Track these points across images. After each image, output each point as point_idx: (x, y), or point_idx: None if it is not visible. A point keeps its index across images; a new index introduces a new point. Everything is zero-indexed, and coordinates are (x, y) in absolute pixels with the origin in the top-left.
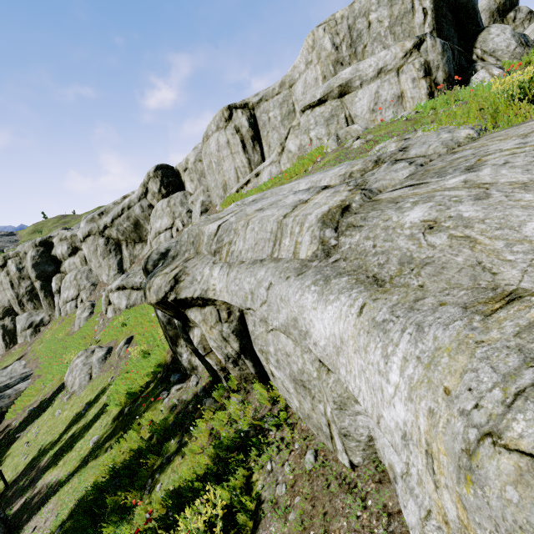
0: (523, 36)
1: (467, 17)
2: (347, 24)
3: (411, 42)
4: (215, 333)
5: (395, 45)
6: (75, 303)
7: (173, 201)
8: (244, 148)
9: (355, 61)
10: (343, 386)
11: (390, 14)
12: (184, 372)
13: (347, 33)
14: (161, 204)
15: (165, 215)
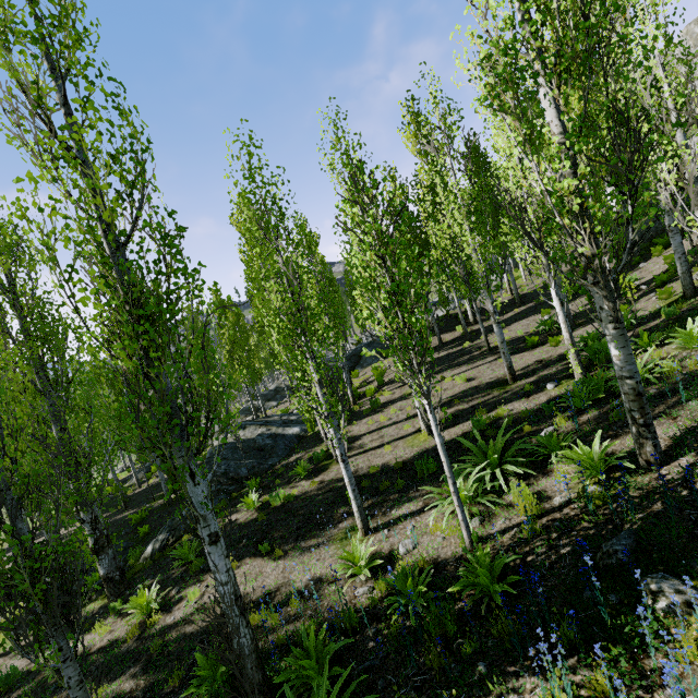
0: None
1: None
2: None
3: None
4: None
5: None
6: None
7: None
8: None
9: None
10: None
11: None
12: None
13: None
14: None
15: None
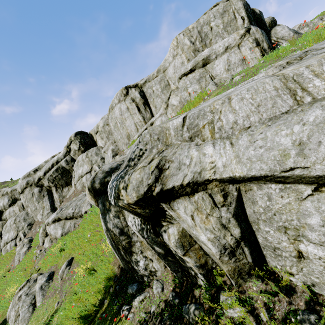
0: (294, 30)
1: (262, 23)
2: (197, 30)
3: (243, 30)
4: (212, 221)
5: (232, 34)
6: (14, 242)
7: (90, 153)
8: (139, 110)
9: (206, 48)
10: None
11: (223, 22)
12: (140, 280)
13: (198, 35)
14: (81, 157)
15: (85, 163)
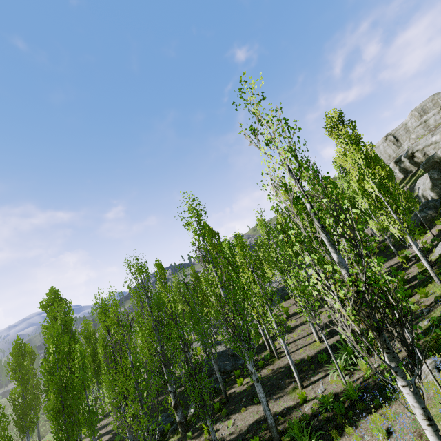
0: None
1: None
2: (420, 108)
3: (439, 108)
4: (420, 153)
5: (436, 109)
6: None
7: None
8: (393, 144)
9: (425, 114)
10: (437, 143)
11: (432, 104)
12: (409, 174)
13: (421, 110)
14: None
15: None
